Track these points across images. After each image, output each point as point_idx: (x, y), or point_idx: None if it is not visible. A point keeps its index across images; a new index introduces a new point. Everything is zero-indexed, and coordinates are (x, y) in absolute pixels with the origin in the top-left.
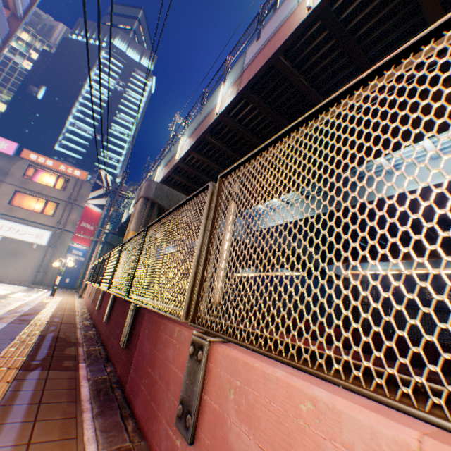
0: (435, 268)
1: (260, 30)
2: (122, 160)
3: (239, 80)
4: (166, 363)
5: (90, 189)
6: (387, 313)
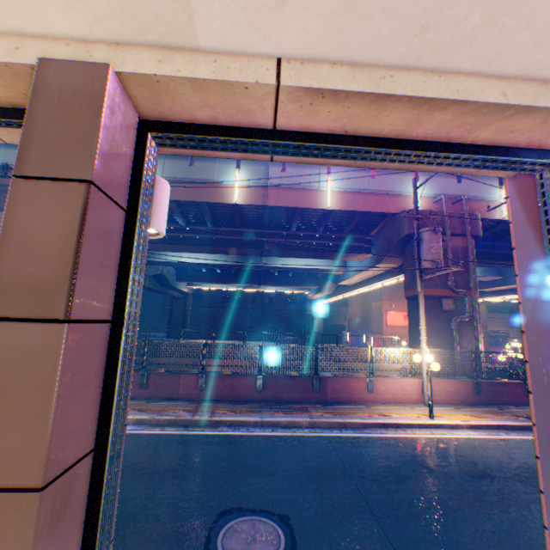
0: (250, 288)
1: (285, 164)
2: None
3: (264, 192)
4: (353, 386)
5: None
6: (275, 336)
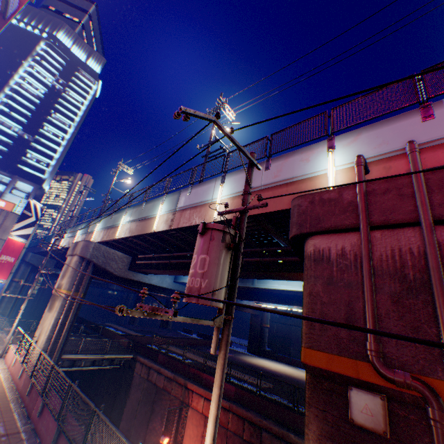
0: None
1: (191, 186)
2: (53, 164)
3: (173, 216)
4: None
5: (16, 220)
6: (257, 377)
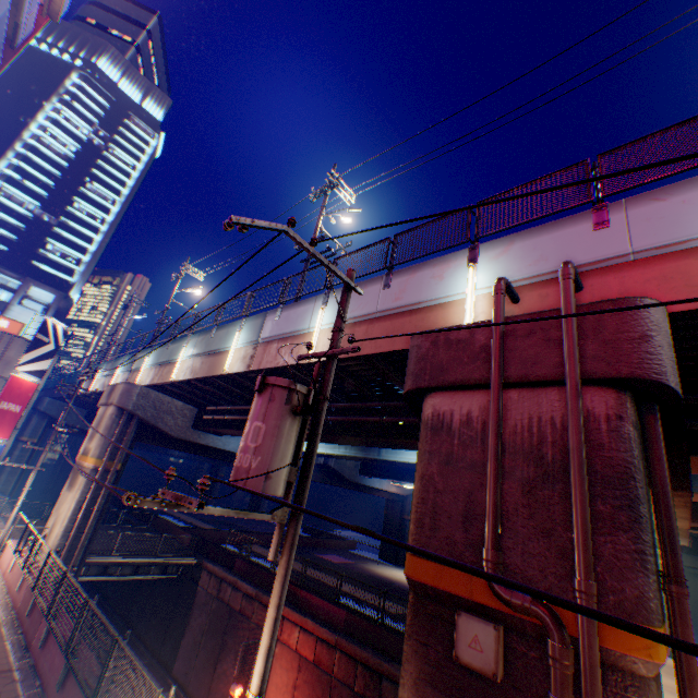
0: None
1: (281, 307)
2: (87, 260)
3: (254, 351)
4: None
5: (24, 348)
6: (380, 597)
